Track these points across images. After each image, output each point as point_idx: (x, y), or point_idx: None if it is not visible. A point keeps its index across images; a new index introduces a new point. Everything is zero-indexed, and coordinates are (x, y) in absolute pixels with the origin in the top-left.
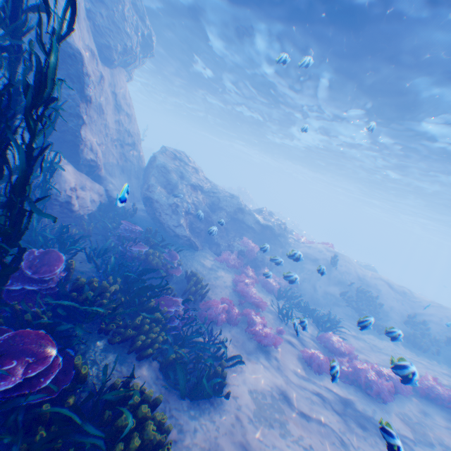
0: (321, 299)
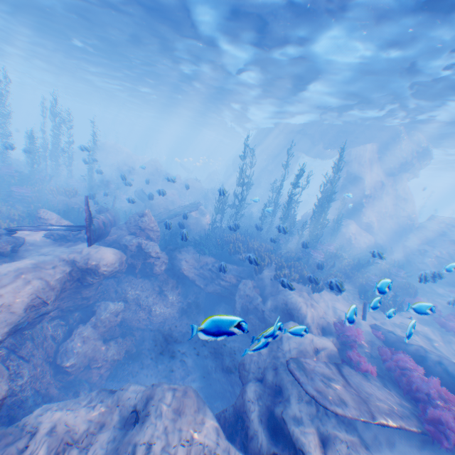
0: None
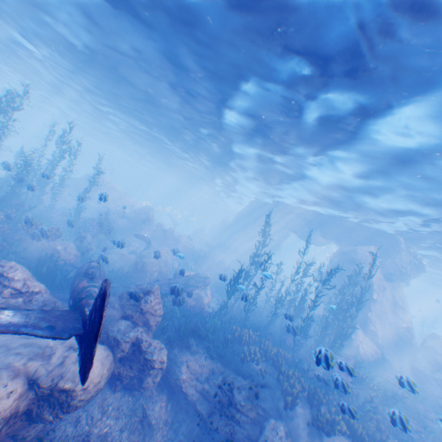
0: None
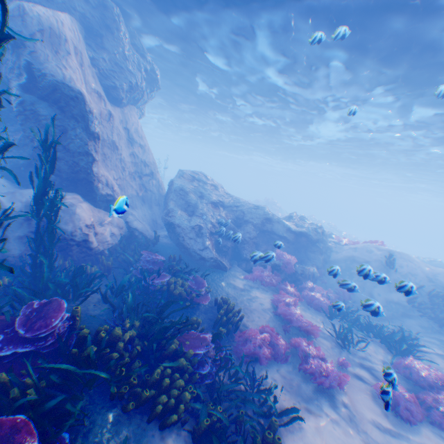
0: (385, 310)
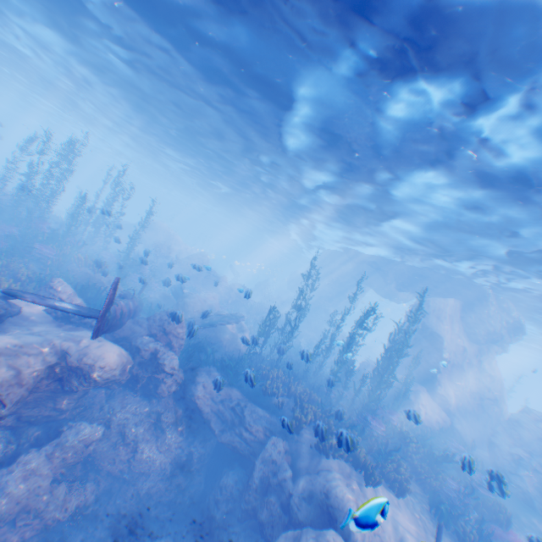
0: None
